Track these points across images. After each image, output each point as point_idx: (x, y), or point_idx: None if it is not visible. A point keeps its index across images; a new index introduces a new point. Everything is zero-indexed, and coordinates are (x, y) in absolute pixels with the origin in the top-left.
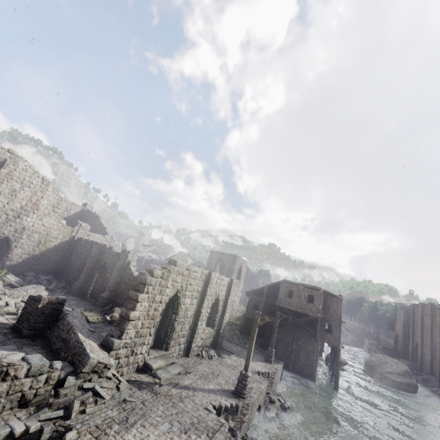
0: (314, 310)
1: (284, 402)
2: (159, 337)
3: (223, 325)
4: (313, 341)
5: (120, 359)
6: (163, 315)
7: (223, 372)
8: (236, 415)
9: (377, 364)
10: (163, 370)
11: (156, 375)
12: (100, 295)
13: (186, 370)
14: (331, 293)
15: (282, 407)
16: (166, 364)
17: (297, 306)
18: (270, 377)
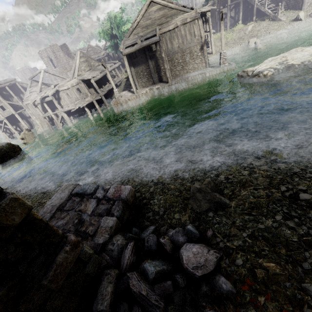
0: None
1: None
2: None
3: None
4: None
5: None
6: None
7: None
8: None
9: None
10: None
11: None
12: None
13: None
14: None
15: None
16: None
17: None
18: None
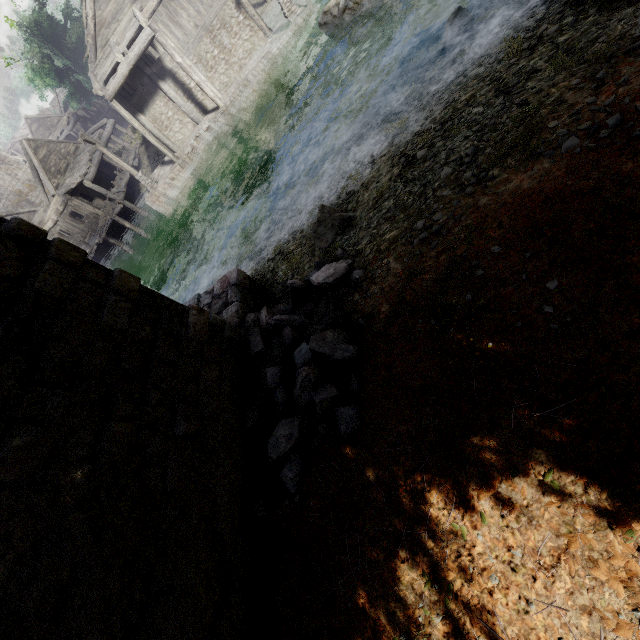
0: None
1: None
2: None
3: None
4: None
5: None
6: None
7: None
8: None
9: None
10: None
11: None
12: None
13: None
14: None
15: None
16: None
17: None
18: None
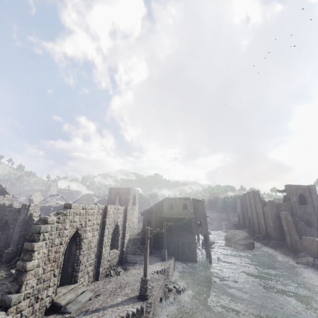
0: (188, 214)
1: (178, 287)
2: (67, 273)
3: (125, 244)
4: (191, 235)
5: (23, 311)
6: (67, 254)
7: (129, 282)
8: (142, 316)
9: (231, 236)
10: (73, 302)
11: (66, 311)
12: (5, 252)
13: (96, 293)
14: (197, 199)
15: (177, 291)
16: (75, 295)
17: (177, 214)
18: (166, 272)
